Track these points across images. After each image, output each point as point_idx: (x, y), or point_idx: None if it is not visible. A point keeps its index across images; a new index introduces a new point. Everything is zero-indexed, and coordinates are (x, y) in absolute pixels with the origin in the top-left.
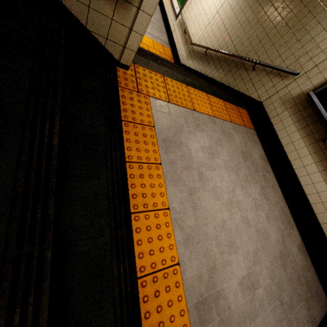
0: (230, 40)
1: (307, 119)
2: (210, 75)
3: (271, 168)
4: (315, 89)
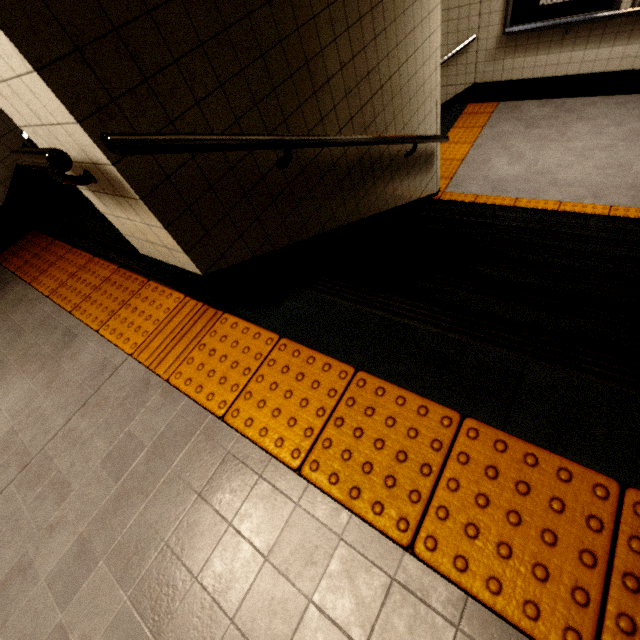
0: None
1: (531, 42)
2: None
3: (559, 100)
4: (504, 25)
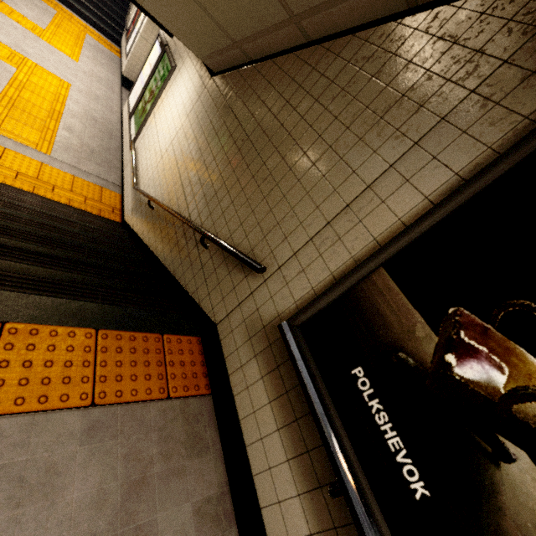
0: (181, 187)
1: (294, 398)
2: (153, 247)
3: None
4: (297, 314)
